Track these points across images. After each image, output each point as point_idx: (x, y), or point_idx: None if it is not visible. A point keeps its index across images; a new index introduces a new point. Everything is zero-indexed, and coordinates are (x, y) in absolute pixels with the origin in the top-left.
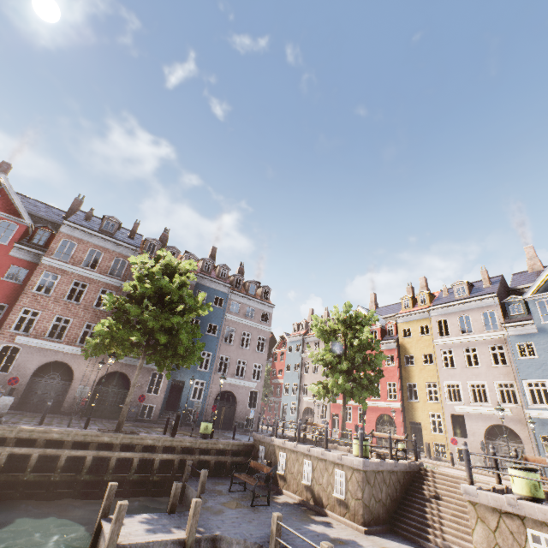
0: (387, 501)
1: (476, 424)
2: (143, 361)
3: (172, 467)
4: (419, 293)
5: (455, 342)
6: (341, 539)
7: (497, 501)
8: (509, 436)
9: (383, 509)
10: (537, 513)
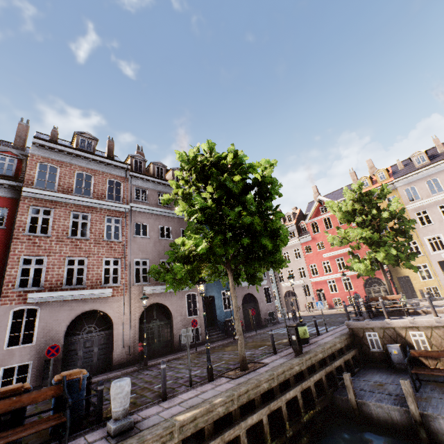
0: None
1: None
2: (232, 279)
3: (321, 387)
4: (377, 171)
5: (427, 203)
6: None
7: None
8: None
9: None
10: None
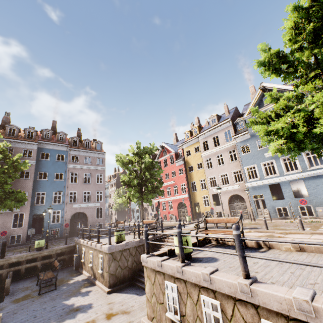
0: (133, 265)
1: (224, 197)
2: None
3: (2, 279)
4: (193, 127)
5: (211, 153)
6: (80, 306)
7: (154, 264)
8: (239, 199)
9: (129, 271)
10: (169, 269)
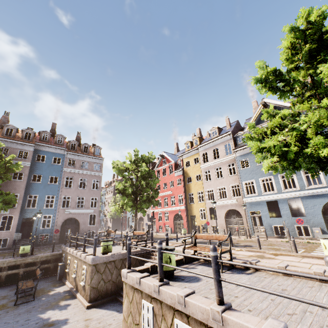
0: (117, 279)
1: (221, 211)
2: None
3: None
4: (194, 138)
5: (211, 165)
6: (55, 321)
7: (133, 280)
8: (236, 214)
9: (112, 285)
10: (146, 288)
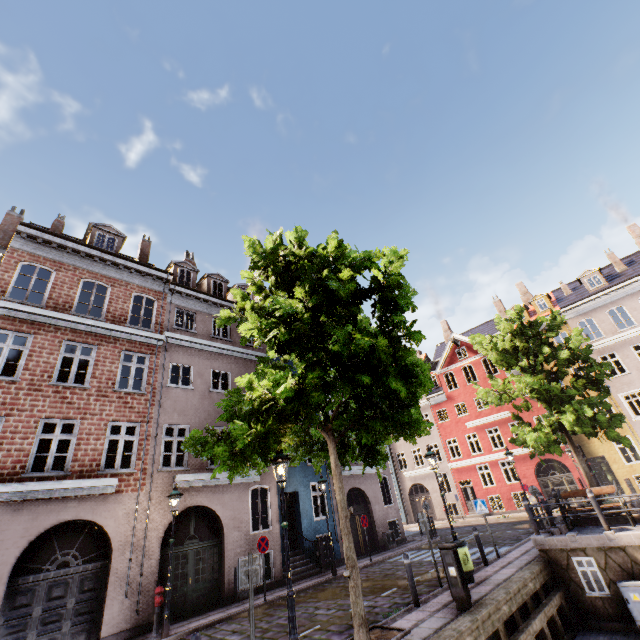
0: None
1: None
2: (335, 456)
3: None
4: (534, 298)
5: (615, 341)
6: None
7: None
8: None
9: None
10: None
